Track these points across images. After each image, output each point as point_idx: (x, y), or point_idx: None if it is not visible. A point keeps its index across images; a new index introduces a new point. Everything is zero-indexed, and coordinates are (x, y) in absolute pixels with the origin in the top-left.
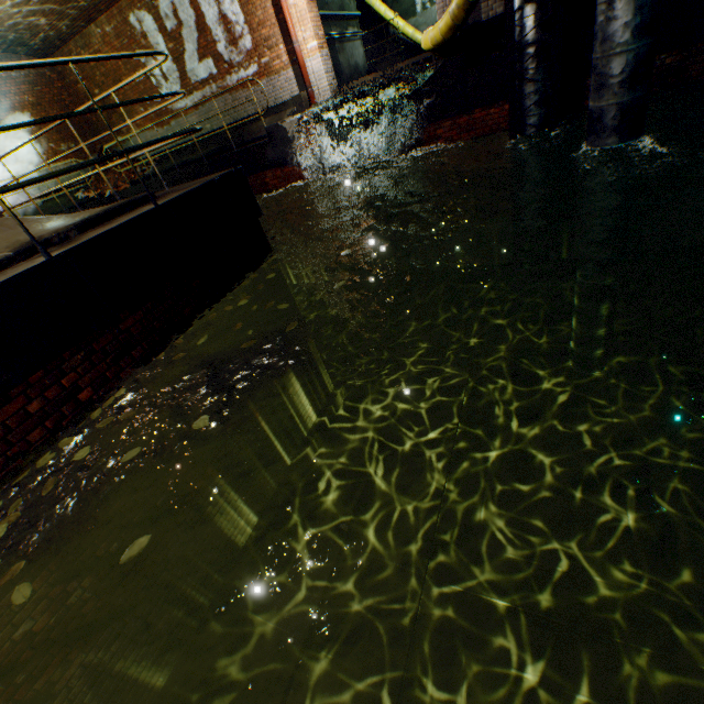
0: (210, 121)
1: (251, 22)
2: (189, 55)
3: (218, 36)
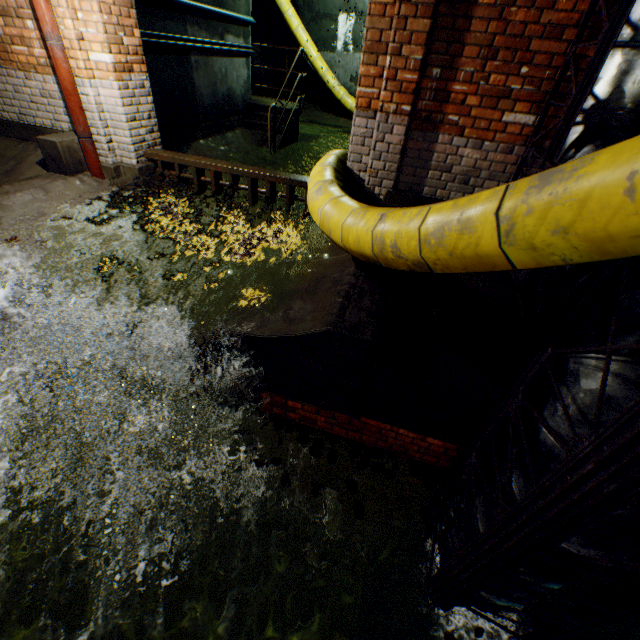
0: None
1: None
2: None
3: None
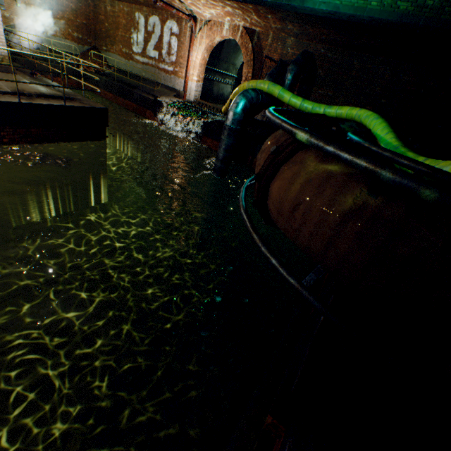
0: (146, 73)
1: (178, 53)
2: (151, 44)
3: (165, 48)
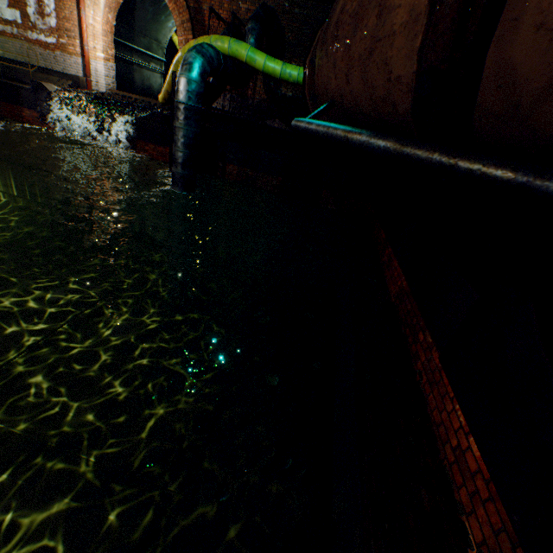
0: (4, 50)
1: (60, 13)
2: None
3: (30, 3)
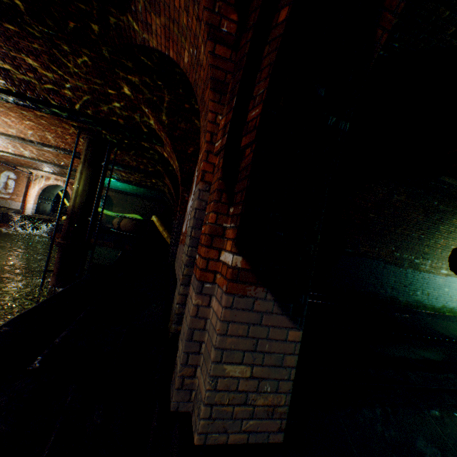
0: None
1: (16, 189)
2: None
3: (1, 184)
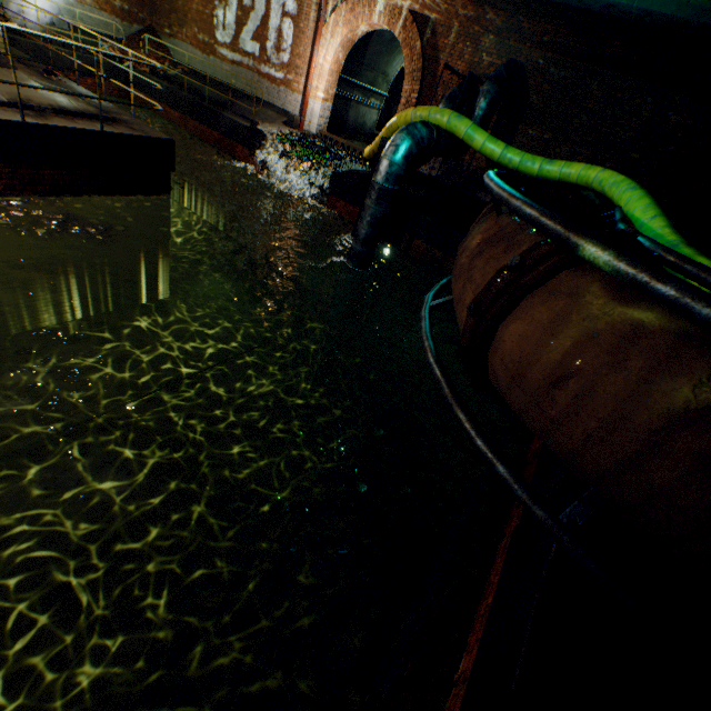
0: (237, 80)
1: (294, 49)
2: (248, 30)
3: (271, 37)
